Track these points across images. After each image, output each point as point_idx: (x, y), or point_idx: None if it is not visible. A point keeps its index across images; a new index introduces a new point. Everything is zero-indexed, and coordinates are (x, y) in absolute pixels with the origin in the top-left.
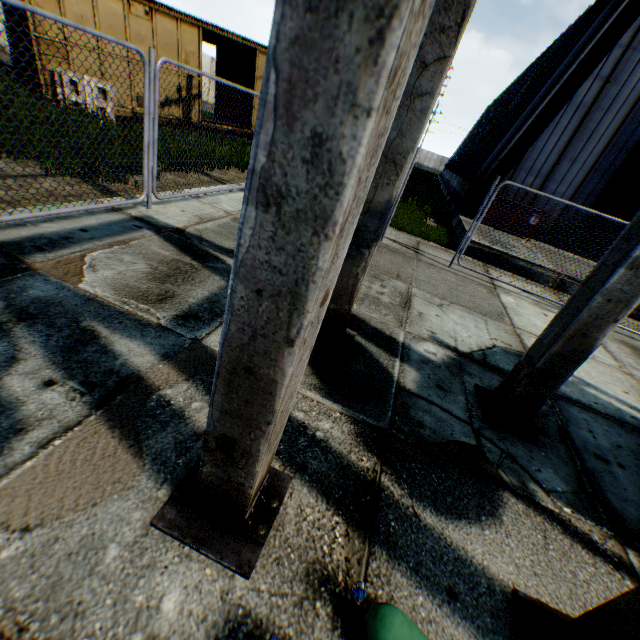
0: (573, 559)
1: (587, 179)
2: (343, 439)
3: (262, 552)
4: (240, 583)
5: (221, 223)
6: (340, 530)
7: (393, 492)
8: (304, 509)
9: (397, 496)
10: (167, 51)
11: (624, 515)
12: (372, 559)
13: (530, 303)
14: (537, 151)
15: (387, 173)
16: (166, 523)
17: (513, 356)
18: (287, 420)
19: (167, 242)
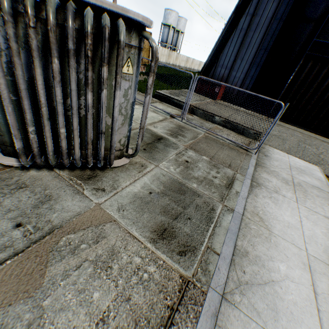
0: None
1: (250, 68)
2: None
3: None
4: None
5: None
6: None
7: None
8: None
9: None
10: None
11: None
12: None
13: (149, 110)
14: (225, 56)
15: None
16: None
17: None
18: None
19: None
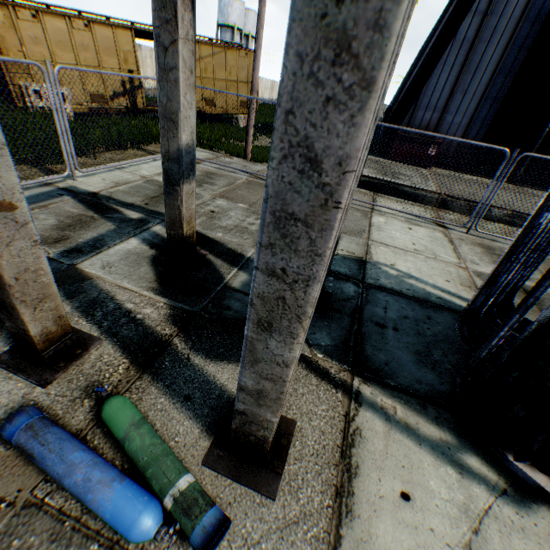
0: (302, 382)
1: (480, 107)
2: (157, 318)
3: (62, 377)
4: (39, 391)
5: (133, 185)
6: (124, 366)
7: (178, 347)
8: (104, 356)
9: (180, 349)
10: (108, 53)
11: (372, 359)
12: (139, 381)
13: (401, 221)
14: (431, 88)
15: (171, 129)
16: (1, 362)
17: (350, 261)
18: (119, 309)
19: (80, 203)
